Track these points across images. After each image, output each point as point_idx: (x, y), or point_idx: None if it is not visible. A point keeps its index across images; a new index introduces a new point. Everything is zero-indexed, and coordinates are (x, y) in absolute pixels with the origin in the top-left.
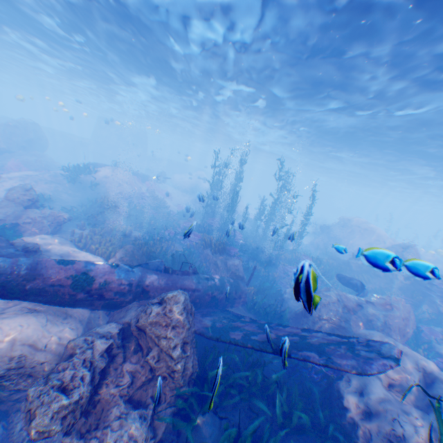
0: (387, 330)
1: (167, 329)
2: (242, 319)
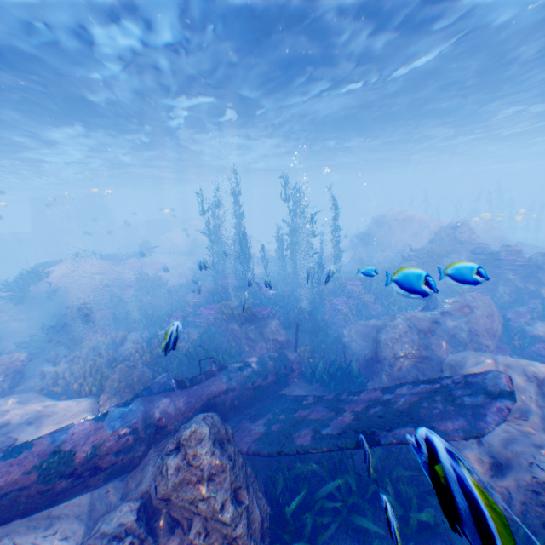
0: (475, 337)
1: (203, 488)
2: (304, 403)
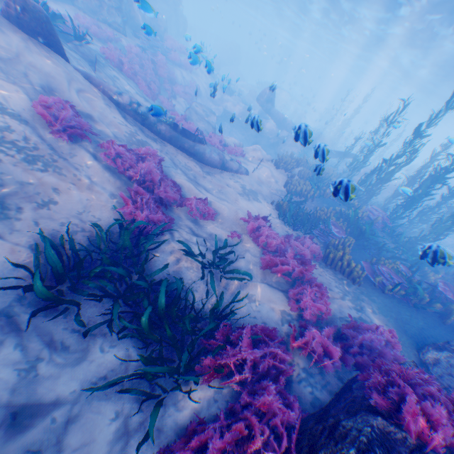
0: None
1: None
2: None
